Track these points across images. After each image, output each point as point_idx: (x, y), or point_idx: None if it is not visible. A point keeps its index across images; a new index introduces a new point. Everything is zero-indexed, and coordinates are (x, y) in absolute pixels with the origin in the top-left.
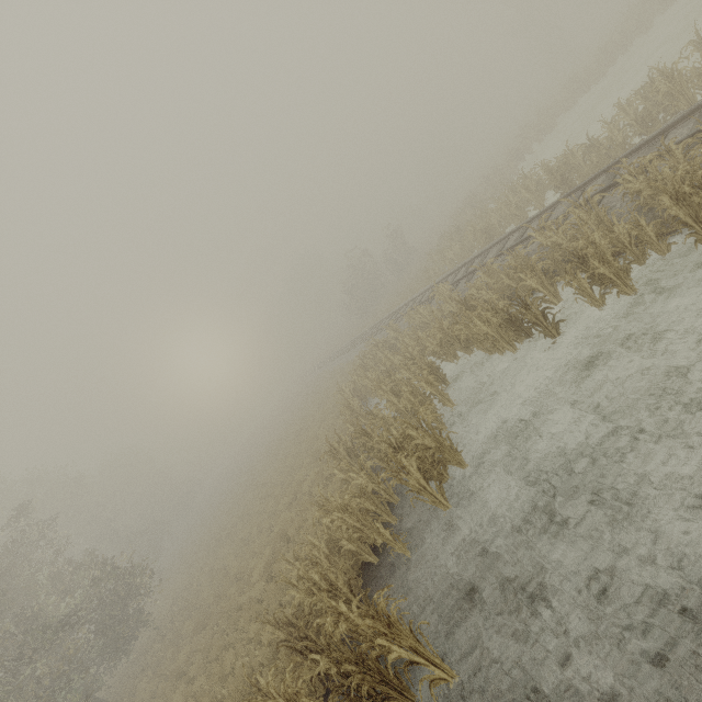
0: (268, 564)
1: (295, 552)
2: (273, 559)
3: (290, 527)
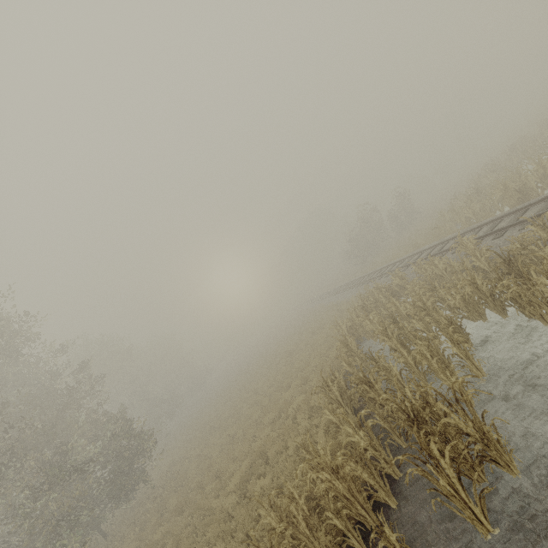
0: (244, 478)
1: (271, 477)
2: (250, 475)
3: (270, 447)
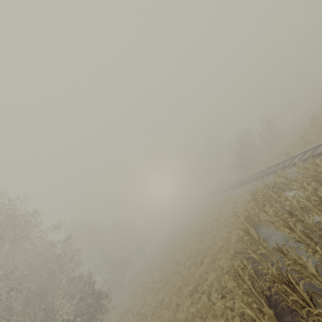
0: None
1: None
2: None
3: None
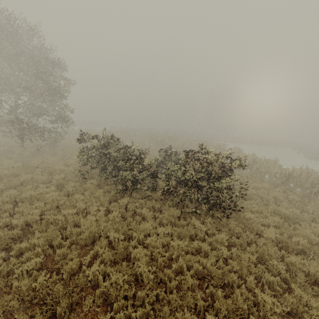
0: None
1: None
2: None
3: None
